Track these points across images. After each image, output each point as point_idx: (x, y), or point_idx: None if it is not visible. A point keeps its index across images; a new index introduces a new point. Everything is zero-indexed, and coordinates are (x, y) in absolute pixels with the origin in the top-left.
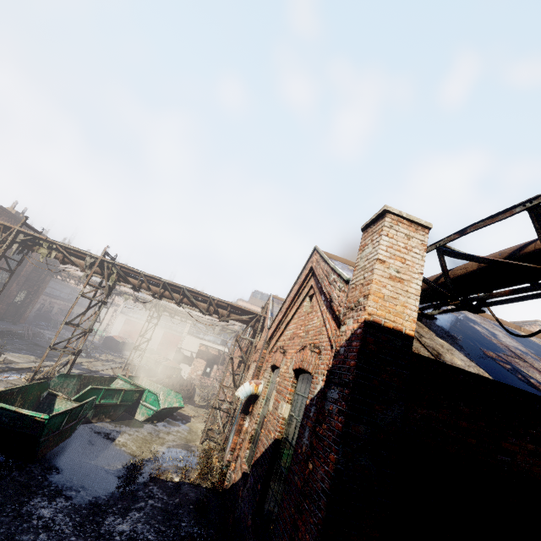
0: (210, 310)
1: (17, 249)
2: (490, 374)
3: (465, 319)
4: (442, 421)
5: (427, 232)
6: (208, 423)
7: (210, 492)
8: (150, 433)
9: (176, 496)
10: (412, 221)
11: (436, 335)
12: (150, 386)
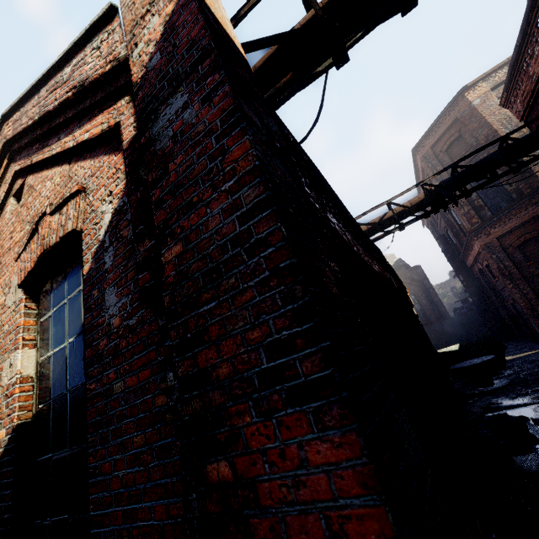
0: None
1: None
2: None
3: None
4: None
5: None
6: None
7: None
8: None
9: None
10: None
11: None
12: None
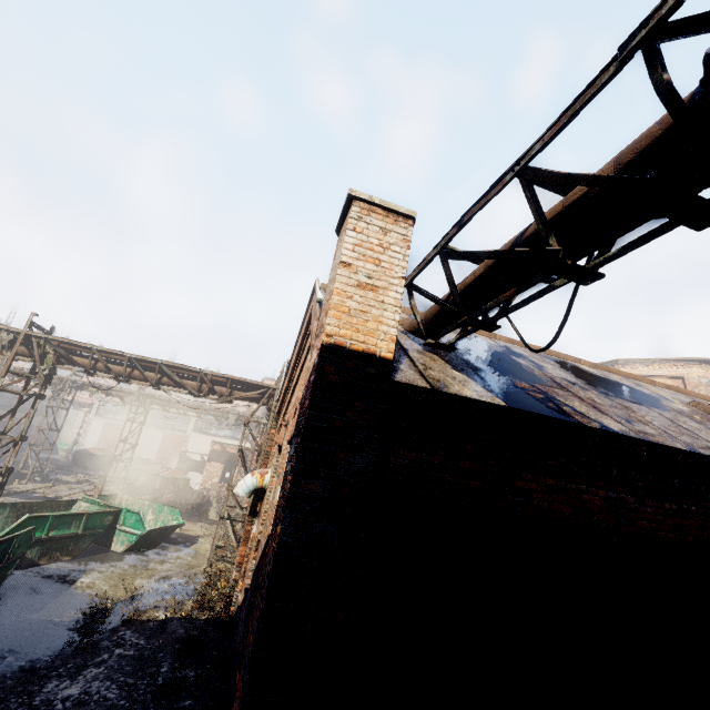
0: (204, 390)
1: None
2: (509, 403)
3: (508, 353)
4: (437, 464)
5: (411, 224)
6: (216, 540)
7: (211, 624)
8: (134, 565)
9: (159, 638)
10: (388, 209)
11: (453, 367)
12: (134, 505)
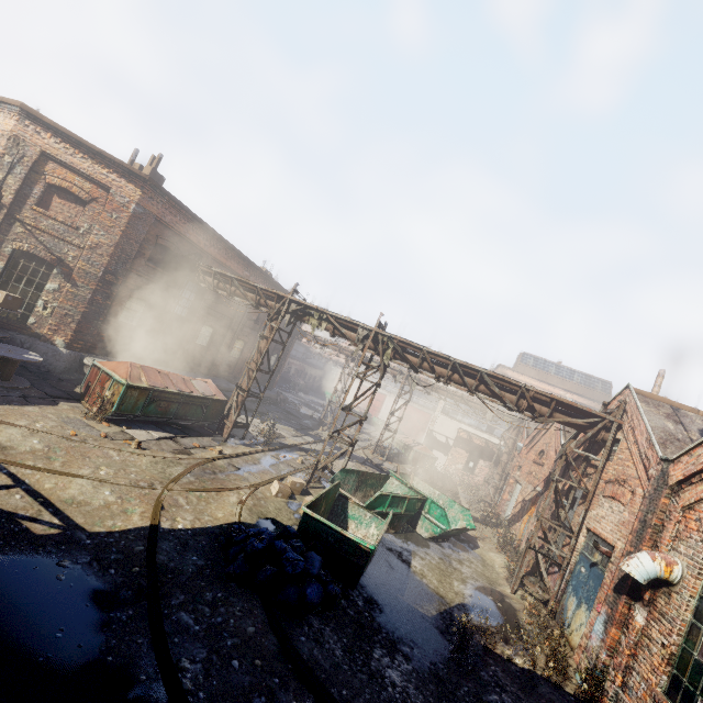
0: (520, 405)
1: (289, 321)
2: None
3: None
4: None
5: None
6: (522, 568)
7: None
8: (441, 558)
9: (534, 697)
10: None
11: None
12: (424, 490)
